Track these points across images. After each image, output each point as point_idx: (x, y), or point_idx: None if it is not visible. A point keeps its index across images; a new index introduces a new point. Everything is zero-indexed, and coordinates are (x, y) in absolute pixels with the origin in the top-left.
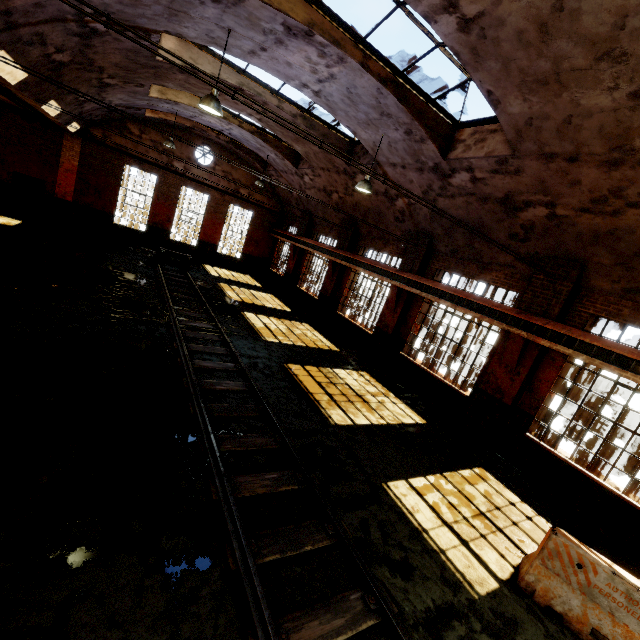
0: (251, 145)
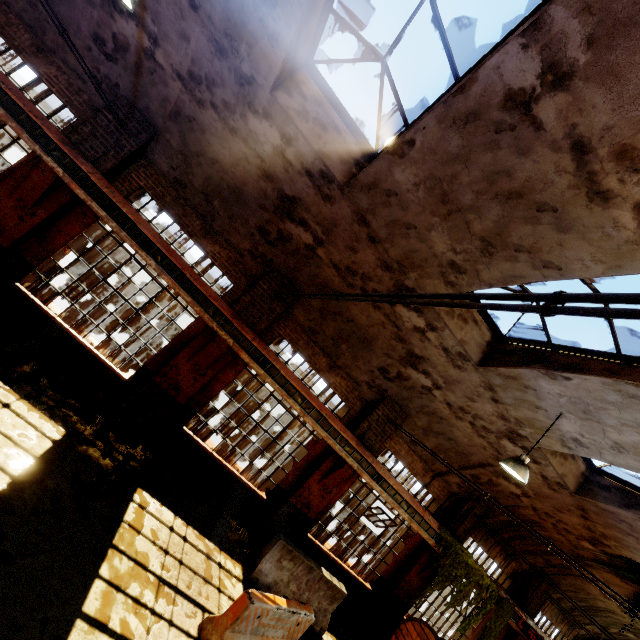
0: None
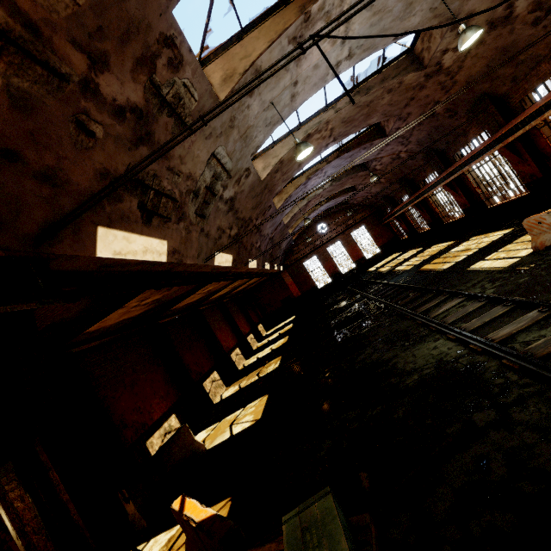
0: (332, 205)
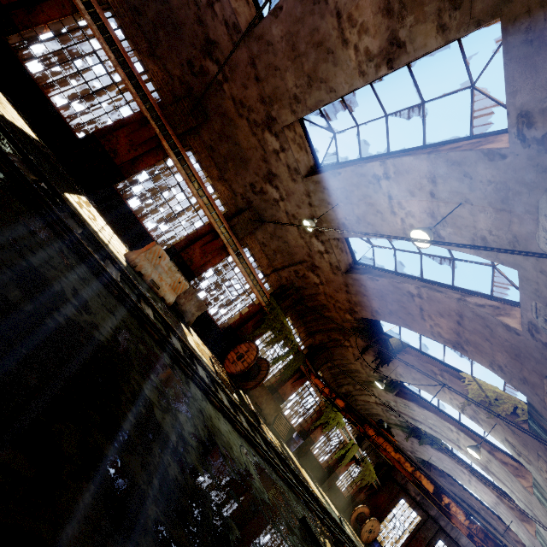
0: None
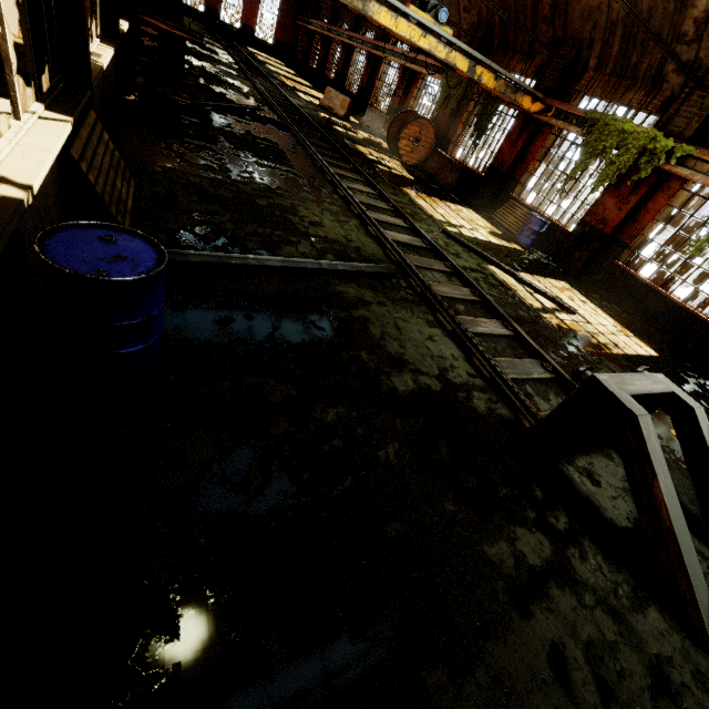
0: None
